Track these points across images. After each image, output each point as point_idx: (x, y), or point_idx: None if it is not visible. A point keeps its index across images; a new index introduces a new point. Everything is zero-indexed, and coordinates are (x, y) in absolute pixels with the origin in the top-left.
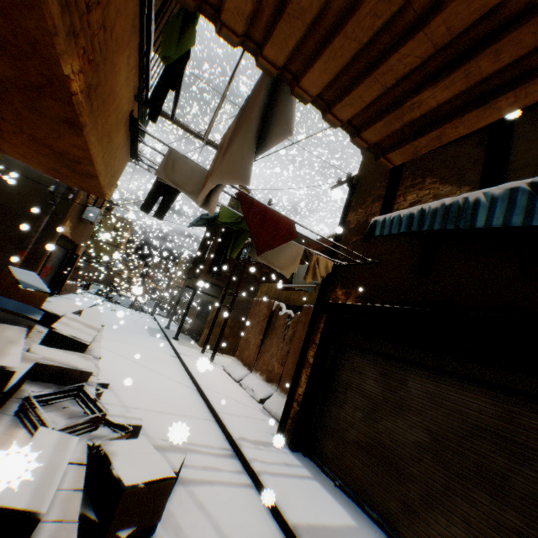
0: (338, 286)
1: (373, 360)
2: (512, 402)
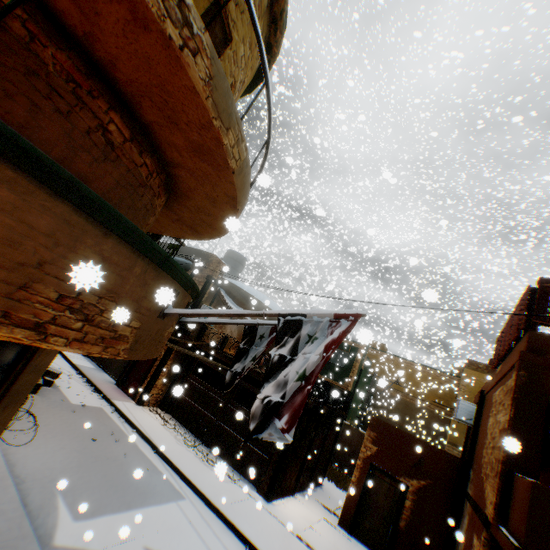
0: None
1: None
2: None
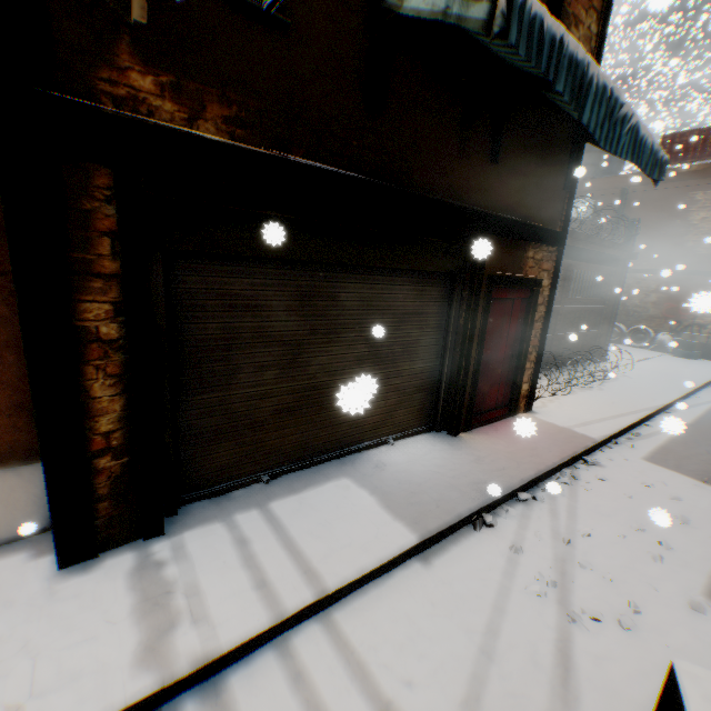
0: (122, 45)
1: (277, 276)
2: (424, 282)
